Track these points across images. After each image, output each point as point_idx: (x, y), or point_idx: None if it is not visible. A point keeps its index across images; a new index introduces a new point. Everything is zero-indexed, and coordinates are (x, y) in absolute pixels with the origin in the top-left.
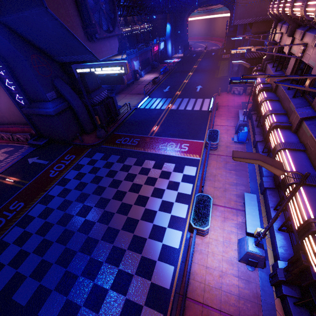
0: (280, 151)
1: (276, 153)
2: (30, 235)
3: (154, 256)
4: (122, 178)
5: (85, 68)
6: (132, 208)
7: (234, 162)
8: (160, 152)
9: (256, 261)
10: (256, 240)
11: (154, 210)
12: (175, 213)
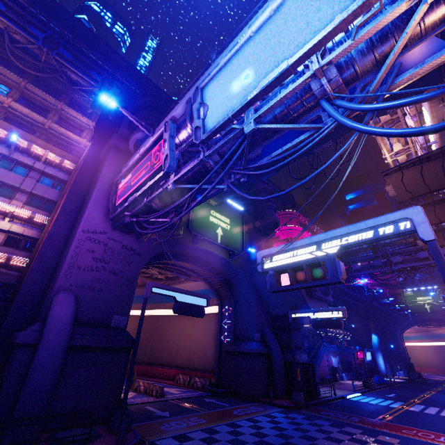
0: None
1: None
2: (219, 440)
3: None
4: (343, 438)
5: (301, 313)
6: None
7: None
8: (405, 434)
9: None
10: None
11: None
12: None
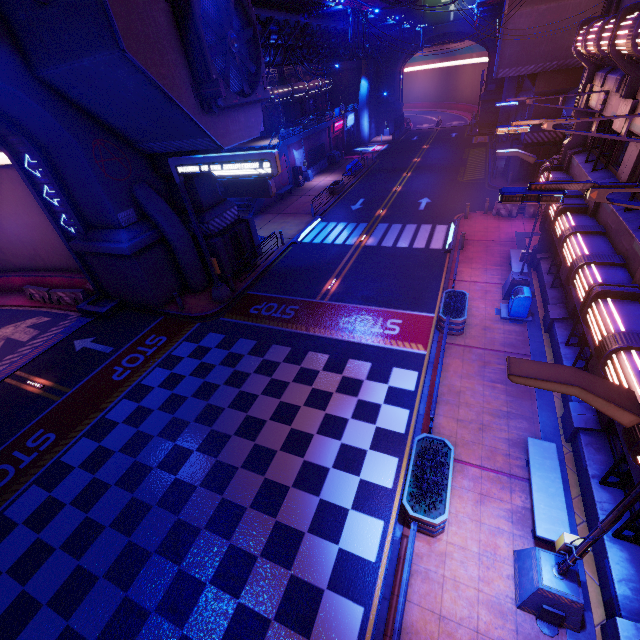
0: (618, 354)
1: (607, 357)
2: (60, 508)
3: (320, 579)
4: (258, 391)
5: (195, 164)
6: (276, 459)
7: (502, 363)
8: (340, 335)
9: (561, 614)
10: (561, 561)
11: (323, 465)
12: (368, 475)
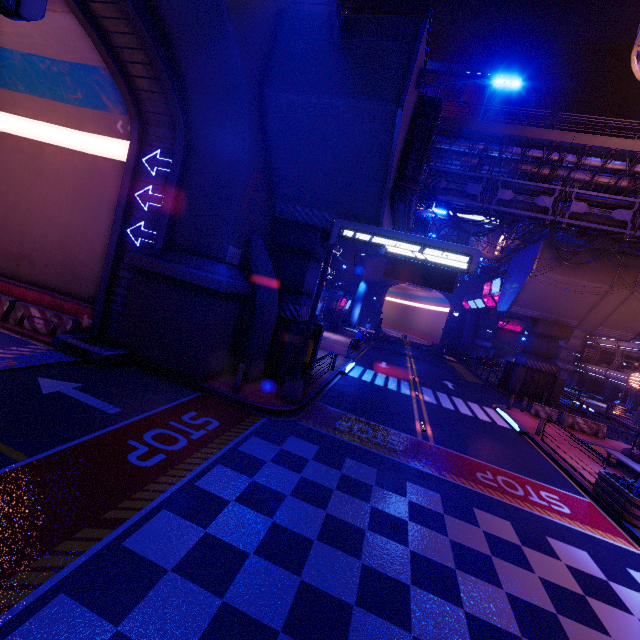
0: None
1: None
2: None
3: None
4: (445, 558)
5: (368, 233)
6: None
7: None
8: (495, 494)
9: None
10: None
11: None
12: None
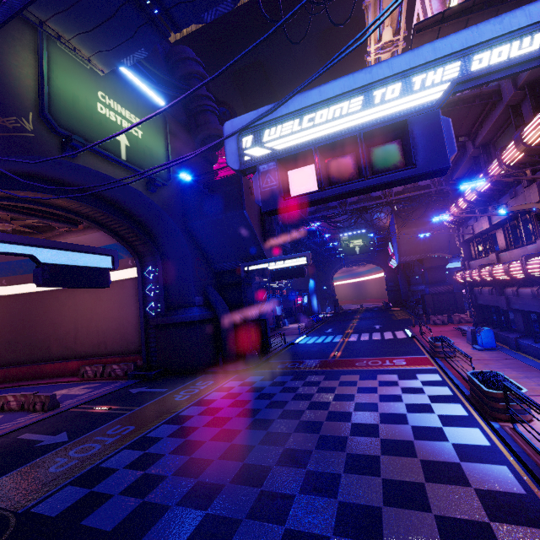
0: None
1: None
2: (160, 456)
3: (449, 458)
4: (312, 392)
5: (257, 264)
6: (354, 414)
7: (498, 362)
8: (360, 368)
9: None
10: None
11: (398, 412)
12: (442, 412)
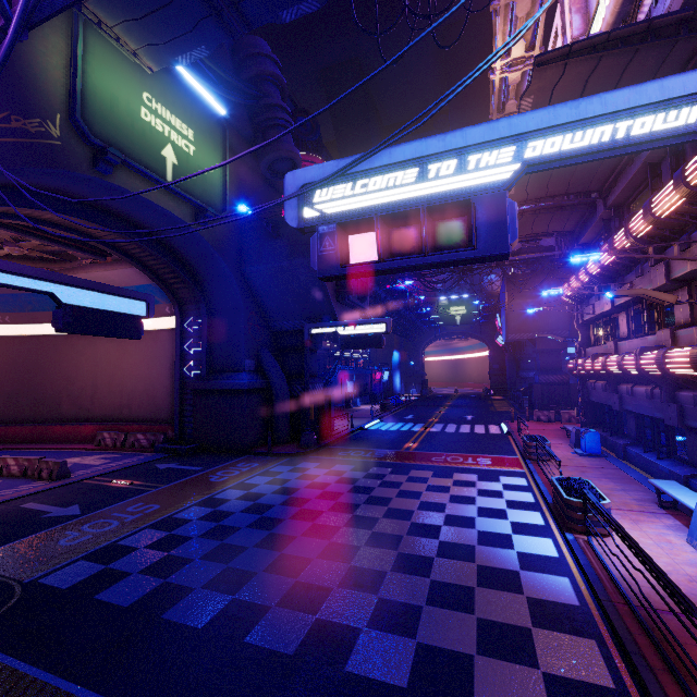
0: (667, 353)
1: (663, 358)
2: (188, 539)
3: (509, 565)
4: (373, 485)
5: (325, 327)
6: (416, 513)
7: (598, 471)
8: (436, 463)
9: None
10: None
11: (467, 515)
12: (516, 519)
